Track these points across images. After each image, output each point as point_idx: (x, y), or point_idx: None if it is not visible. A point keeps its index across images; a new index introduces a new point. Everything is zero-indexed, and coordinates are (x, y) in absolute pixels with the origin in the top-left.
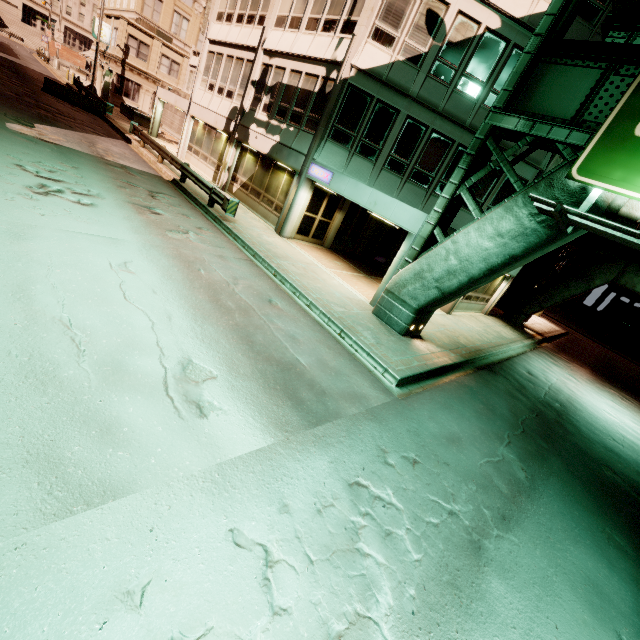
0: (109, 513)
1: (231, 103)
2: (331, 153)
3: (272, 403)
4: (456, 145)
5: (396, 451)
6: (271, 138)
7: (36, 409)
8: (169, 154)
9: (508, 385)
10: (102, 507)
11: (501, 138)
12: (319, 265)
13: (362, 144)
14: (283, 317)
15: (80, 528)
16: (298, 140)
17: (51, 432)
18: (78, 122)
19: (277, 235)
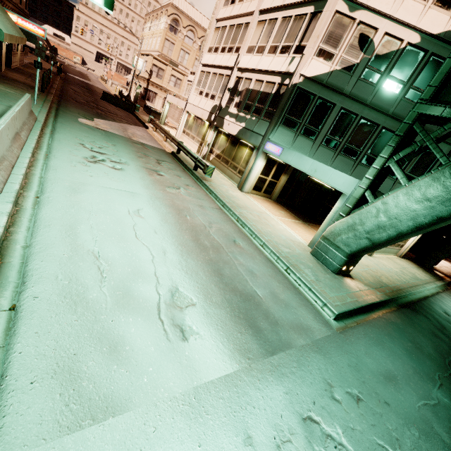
0: (108, 430)
1: (213, 102)
2: (282, 134)
3: (237, 330)
4: (380, 128)
5: (341, 386)
6: (239, 124)
7: (68, 325)
8: (171, 135)
9: (429, 324)
10: (104, 423)
11: (425, 122)
12: (269, 213)
13: (305, 128)
14: (244, 254)
15: (85, 444)
16: (258, 126)
17: (75, 346)
18: (118, 117)
19: (239, 190)
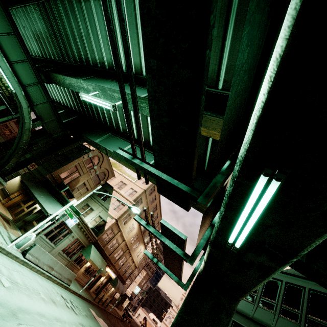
0: None
1: None
2: None
3: None
4: None
5: None
6: None
7: None
8: None
9: None
10: None
11: None
12: None
13: None
14: None
15: None
16: None
17: None
18: None
19: None
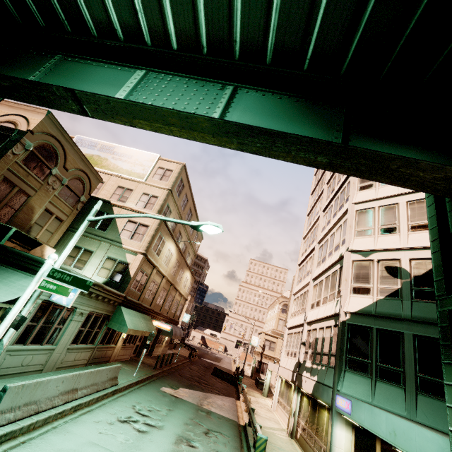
0: None
1: (295, 360)
2: (352, 382)
3: None
4: None
5: None
6: (312, 378)
7: None
8: (247, 402)
9: None
10: None
11: None
12: None
13: (380, 369)
14: None
15: None
16: (327, 375)
17: None
18: (213, 387)
19: None
